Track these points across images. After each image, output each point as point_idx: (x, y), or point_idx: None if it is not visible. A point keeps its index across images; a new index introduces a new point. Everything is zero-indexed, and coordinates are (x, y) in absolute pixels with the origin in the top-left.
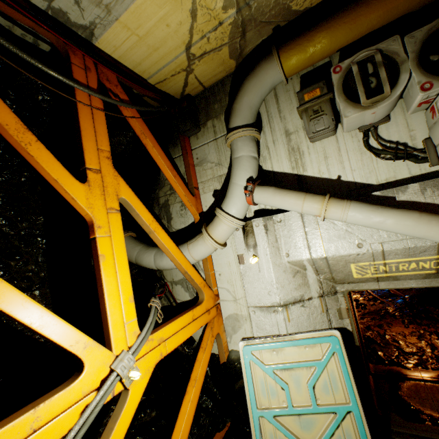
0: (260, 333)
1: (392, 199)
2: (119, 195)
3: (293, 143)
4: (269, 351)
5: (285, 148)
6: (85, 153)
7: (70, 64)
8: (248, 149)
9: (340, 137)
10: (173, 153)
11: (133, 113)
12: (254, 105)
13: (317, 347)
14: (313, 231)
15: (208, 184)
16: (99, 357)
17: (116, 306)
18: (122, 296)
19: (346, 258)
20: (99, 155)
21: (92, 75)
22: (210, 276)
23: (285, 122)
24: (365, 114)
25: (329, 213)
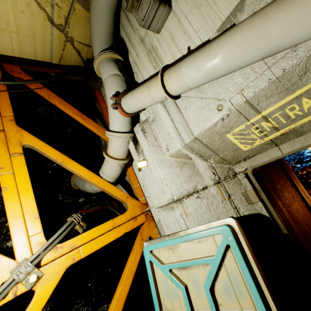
0: (169, 232)
1: None
2: (23, 142)
3: (148, 45)
4: (167, 249)
5: (145, 54)
6: None
7: None
8: (107, 70)
9: (176, 8)
10: (98, 106)
11: (37, 86)
12: (102, 32)
13: (210, 240)
14: (177, 115)
15: None
16: None
17: (19, 223)
18: (26, 215)
19: (215, 129)
20: (3, 120)
21: None
22: (135, 188)
23: (138, 32)
24: None
25: (169, 87)
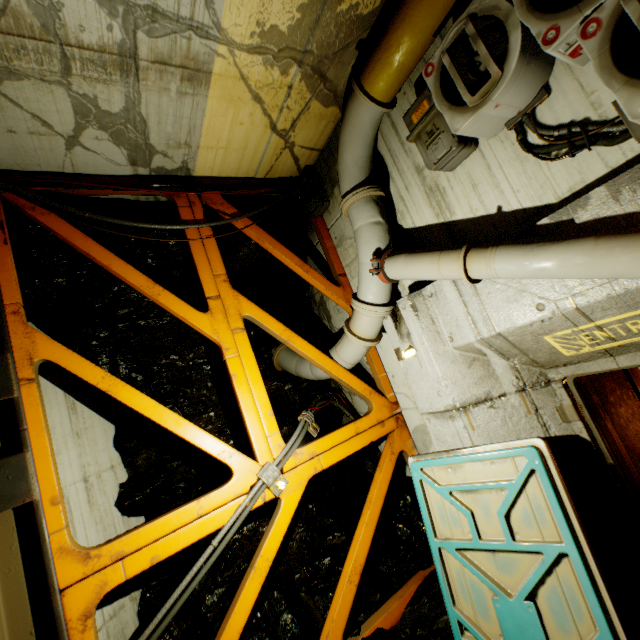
0: (442, 447)
1: (569, 223)
2: (242, 313)
3: (429, 180)
4: (444, 468)
5: (421, 191)
6: (203, 285)
7: (178, 209)
8: (365, 215)
9: (485, 149)
10: (313, 239)
11: (244, 223)
12: (359, 157)
13: (508, 463)
14: (473, 300)
15: (353, 267)
16: (245, 466)
17: (255, 420)
18: (260, 411)
19: (529, 329)
20: (216, 281)
21: (198, 207)
22: (380, 379)
23: (412, 156)
24: (487, 113)
25: (473, 273)
